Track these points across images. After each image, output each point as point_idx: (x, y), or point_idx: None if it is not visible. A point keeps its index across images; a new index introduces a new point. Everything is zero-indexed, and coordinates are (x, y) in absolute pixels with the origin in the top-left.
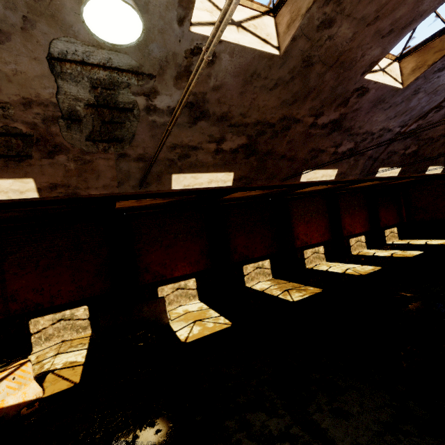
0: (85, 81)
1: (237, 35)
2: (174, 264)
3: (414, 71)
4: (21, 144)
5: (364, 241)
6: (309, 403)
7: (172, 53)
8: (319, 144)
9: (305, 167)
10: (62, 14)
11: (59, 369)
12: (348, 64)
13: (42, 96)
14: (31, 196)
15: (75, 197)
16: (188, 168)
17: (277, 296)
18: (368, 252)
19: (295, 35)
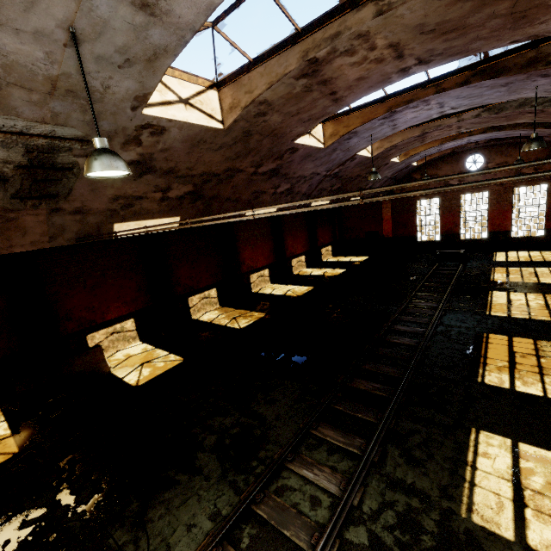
0: (19, 147)
1: (185, 113)
2: (105, 306)
3: (331, 137)
4: None
5: (304, 261)
6: (252, 402)
7: (122, 127)
8: (260, 187)
9: (249, 207)
10: (8, 100)
11: None
12: (280, 135)
13: None
14: None
15: None
16: (131, 216)
17: (225, 325)
18: (307, 272)
19: (236, 119)
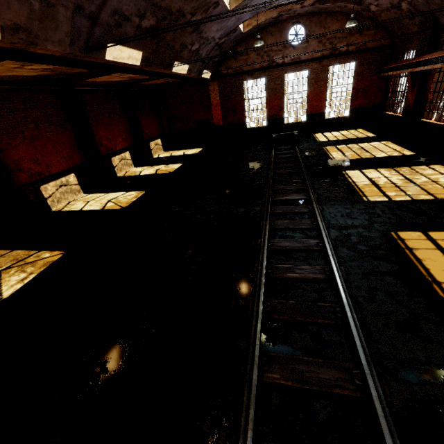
0: None
1: None
2: None
3: None
4: None
5: (130, 158)
6: None
7: None
8: None
9: None
10: None
11: None
12: None
13: None
14: None
15: None
16: None
17: None
18: (135, 171)
19: None
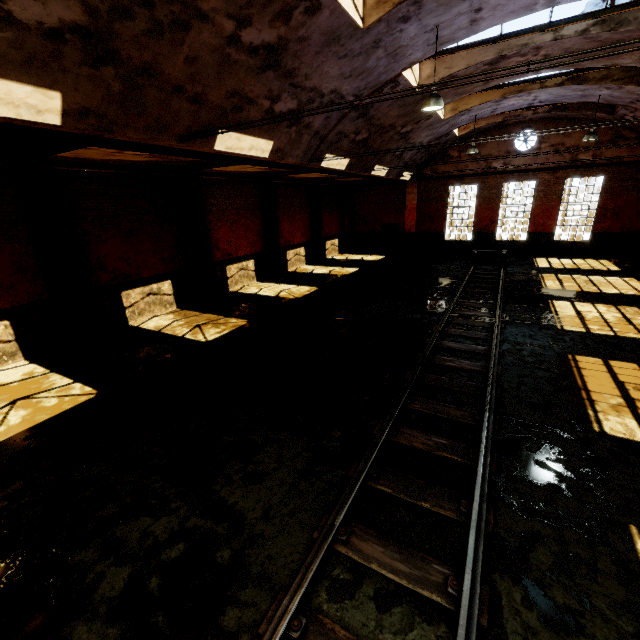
0: None
1: None
2: None
3: (378, 6)
4: None
5: (304, 255)
6: (217, 478)
7: None
8: (245, 85)
9: (223, 125)
10: None
11: None
12: None
13: None
14: None
15: None
16: None
17: (182, 337)
18: (307, 269)
19: None
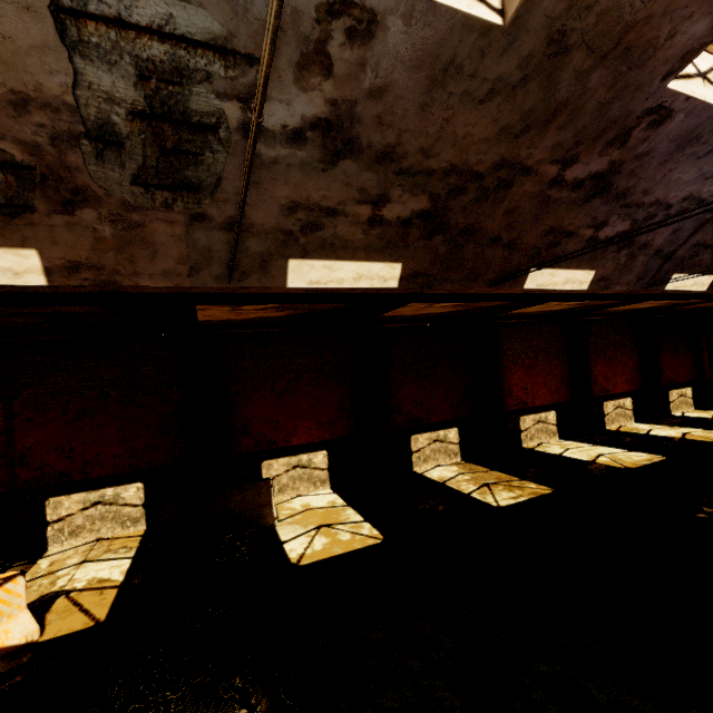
0: (125, 63)
1: None
2: (292, 424)
3: None
4: (13, 184)
5: (630, 408)
6: None
7: (290, 9)
8: (564, 220)
9: (535, 263)
10: None
11: (79, 590)
12: (638, 53)
13: (48, 89)
14: (34, 282)
15: (114, 289)
16: (318, 250)
17: (468, 494)
18: (638, 428)
19: None
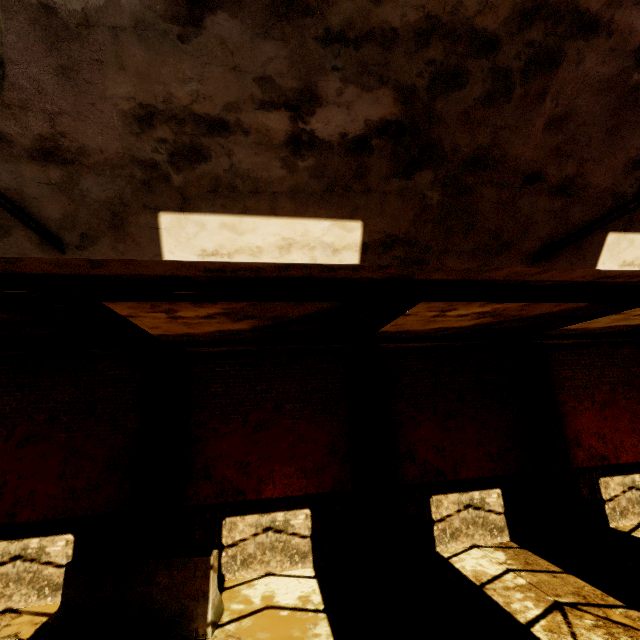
0: None
1: None
2: (266, 468)
3: None
4: None
5: None
6: None
7: None
8: None
9: (615, 223)
10: None
11: None
12: None
13: None
14: None
15: None
16: (207, 197)
17: (526, 627)
18: None
19: None
